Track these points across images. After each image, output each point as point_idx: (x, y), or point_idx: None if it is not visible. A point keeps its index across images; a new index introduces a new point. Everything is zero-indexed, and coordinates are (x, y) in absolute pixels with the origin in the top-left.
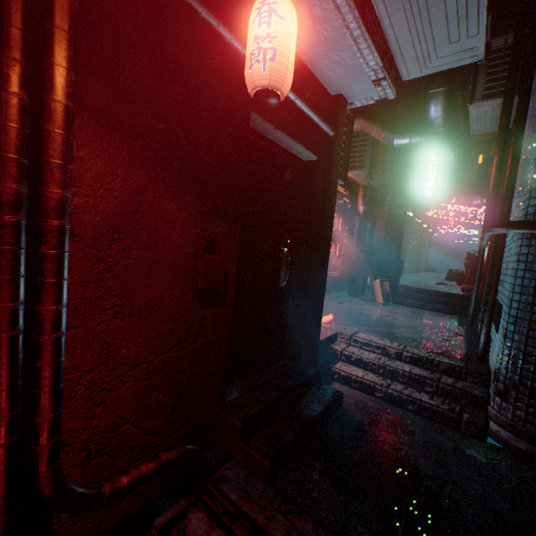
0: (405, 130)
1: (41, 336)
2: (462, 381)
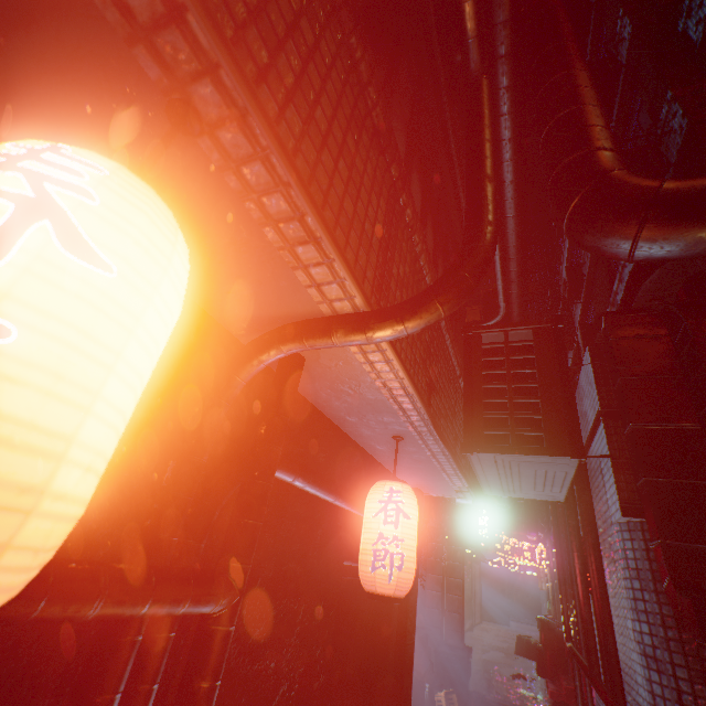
0: None
1: None
2: None
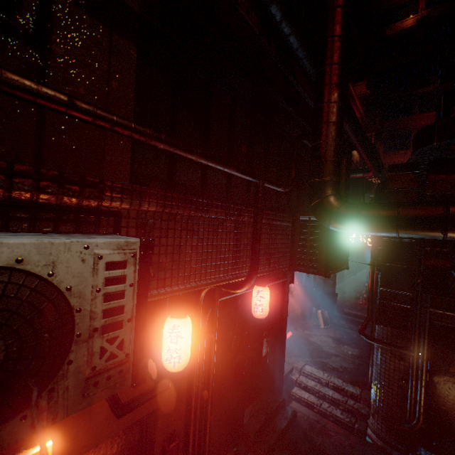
0: None
1: (207, 425)
2: (358, 402)
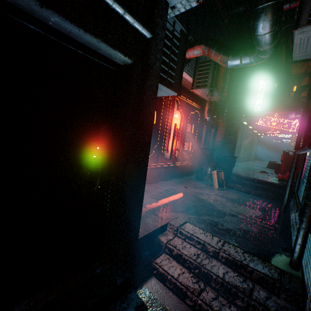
0: (237, 52)
1: None
2: (275, 296)
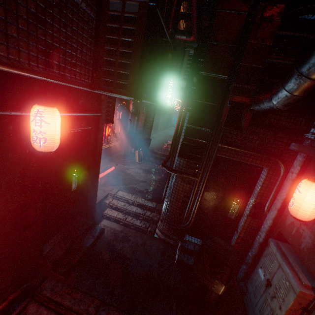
0: None
1: None
2: (153, 213)
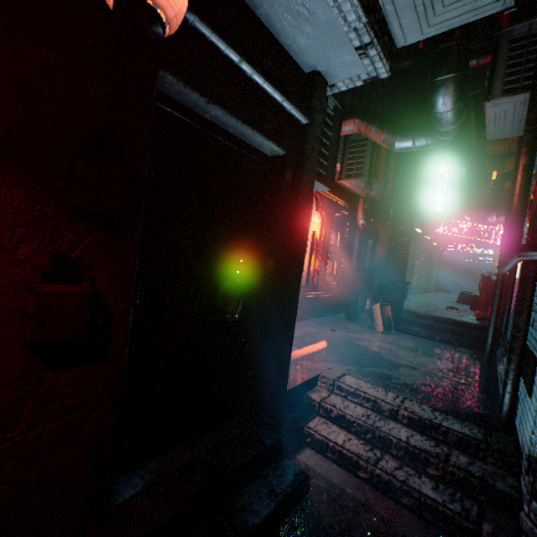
0: (408, 130)
1: None
2: (480, 461)
